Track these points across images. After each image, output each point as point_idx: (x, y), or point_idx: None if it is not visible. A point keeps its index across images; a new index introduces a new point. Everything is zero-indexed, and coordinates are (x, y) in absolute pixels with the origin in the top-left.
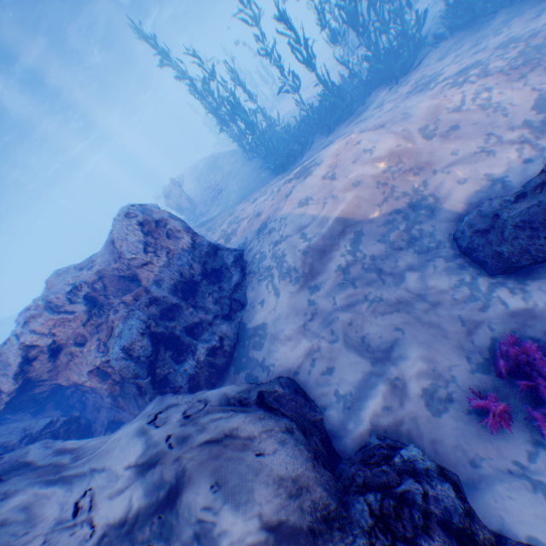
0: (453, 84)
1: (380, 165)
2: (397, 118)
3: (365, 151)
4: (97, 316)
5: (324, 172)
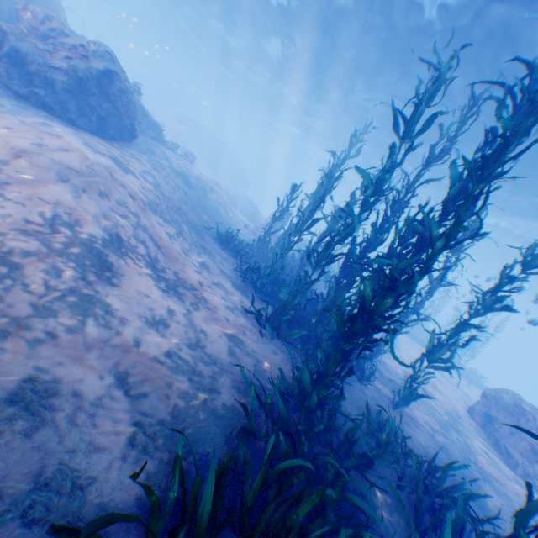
0: (69, 225)
1: (5, 136)
2: (69, 175)
3: (48, 147)
4: (35, 36)
5: (69, 140)
